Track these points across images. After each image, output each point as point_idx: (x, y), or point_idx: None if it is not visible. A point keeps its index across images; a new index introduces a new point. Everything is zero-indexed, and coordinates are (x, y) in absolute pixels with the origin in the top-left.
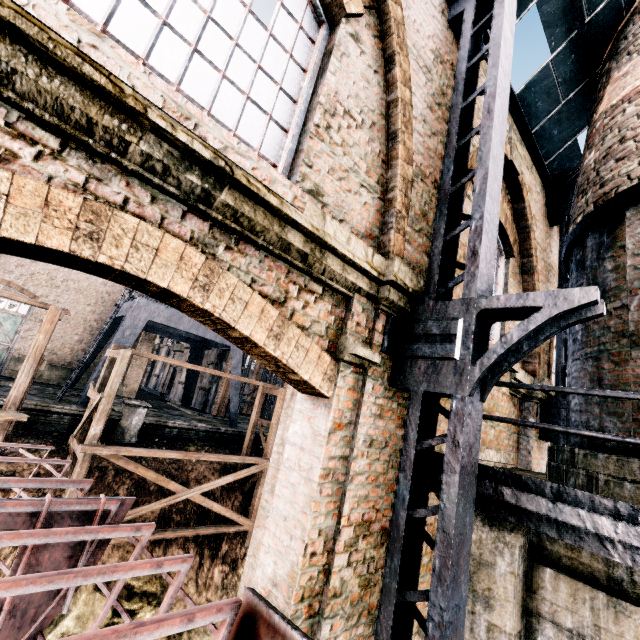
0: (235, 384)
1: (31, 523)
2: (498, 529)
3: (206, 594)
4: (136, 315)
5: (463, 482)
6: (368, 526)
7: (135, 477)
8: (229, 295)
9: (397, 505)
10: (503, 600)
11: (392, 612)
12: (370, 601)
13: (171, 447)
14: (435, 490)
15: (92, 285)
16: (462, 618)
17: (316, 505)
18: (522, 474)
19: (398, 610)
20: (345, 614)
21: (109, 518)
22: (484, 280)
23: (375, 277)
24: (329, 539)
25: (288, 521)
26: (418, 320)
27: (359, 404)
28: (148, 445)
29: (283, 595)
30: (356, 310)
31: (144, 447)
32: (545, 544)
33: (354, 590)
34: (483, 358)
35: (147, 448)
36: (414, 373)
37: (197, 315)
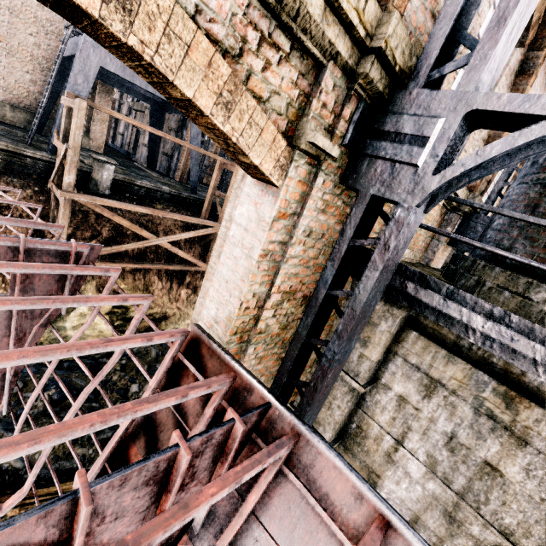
0: (195, 155)
1: (14, 254)
2: (390, 305)
3: (176, 304)
4: (85, 58)
5: (381, 278)
6: (293, 294)
7: (113, 222)
8: (163, 28)
9: (320, 284)
10: (376, 344)
11: (299, 347)
12: (285, 337)
13: (141, 203)
14: (352, 274)
15: (27, 5)
16: (347, 357)
17: (253, 277)
18: (424, 270)
19: (303, 345)
20: (266, 343)
21: (83, 258)
22: (492, 68)
23: (360, 39)
24: (261, 300)
25: (229, 284)
26: (392, 112)
27: (306, 197)
28: (120, 198)
29: (222, 329)
30: (326, 86)
31: (117, 200)
32: (420, 319)
33: (275, 330)
34: (448, 170)
35: (120, 201)
36: (369, 174)
37: (124, 55)
